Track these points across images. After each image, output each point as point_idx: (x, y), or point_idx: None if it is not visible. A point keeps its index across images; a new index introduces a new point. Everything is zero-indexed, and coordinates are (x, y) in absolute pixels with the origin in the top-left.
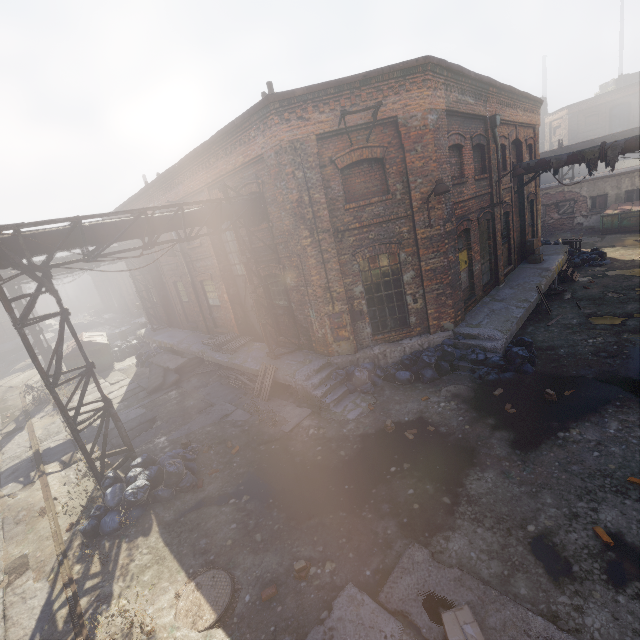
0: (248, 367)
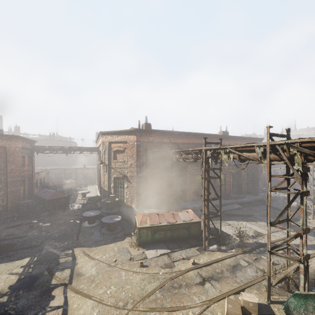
0: (258, 198)
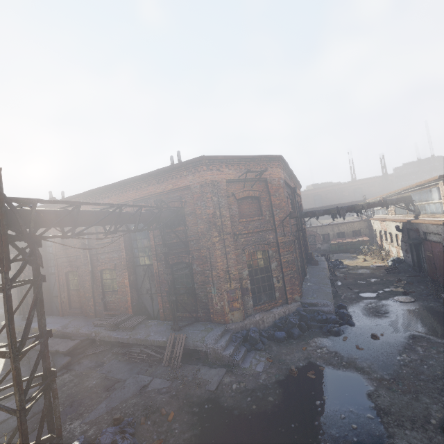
0: (154, 339)
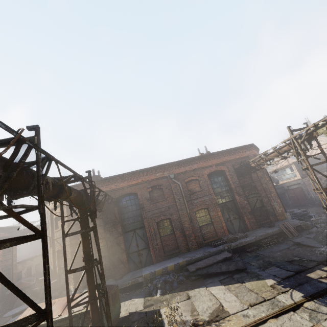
0: (272, 231)
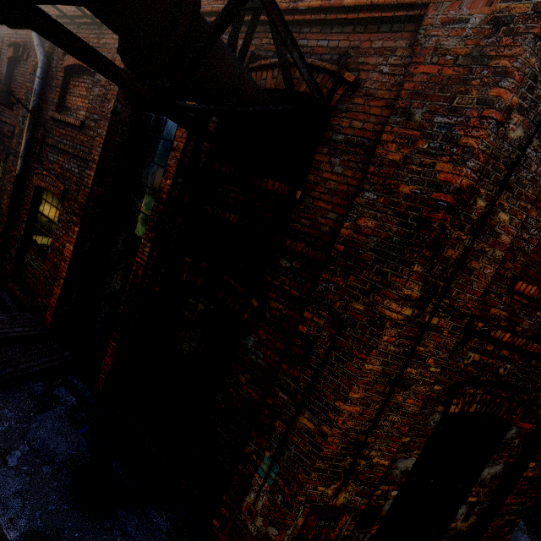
0: None
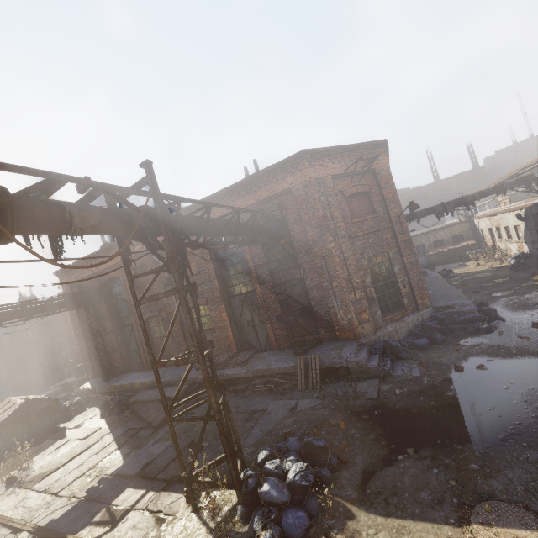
0: (279, 367)
